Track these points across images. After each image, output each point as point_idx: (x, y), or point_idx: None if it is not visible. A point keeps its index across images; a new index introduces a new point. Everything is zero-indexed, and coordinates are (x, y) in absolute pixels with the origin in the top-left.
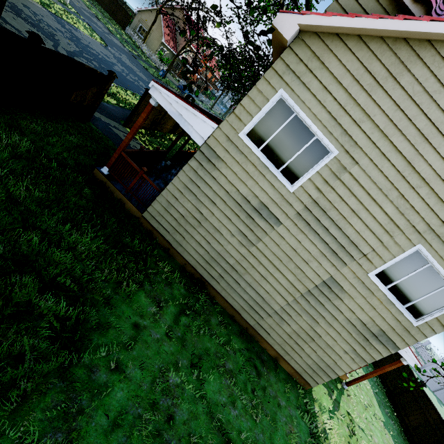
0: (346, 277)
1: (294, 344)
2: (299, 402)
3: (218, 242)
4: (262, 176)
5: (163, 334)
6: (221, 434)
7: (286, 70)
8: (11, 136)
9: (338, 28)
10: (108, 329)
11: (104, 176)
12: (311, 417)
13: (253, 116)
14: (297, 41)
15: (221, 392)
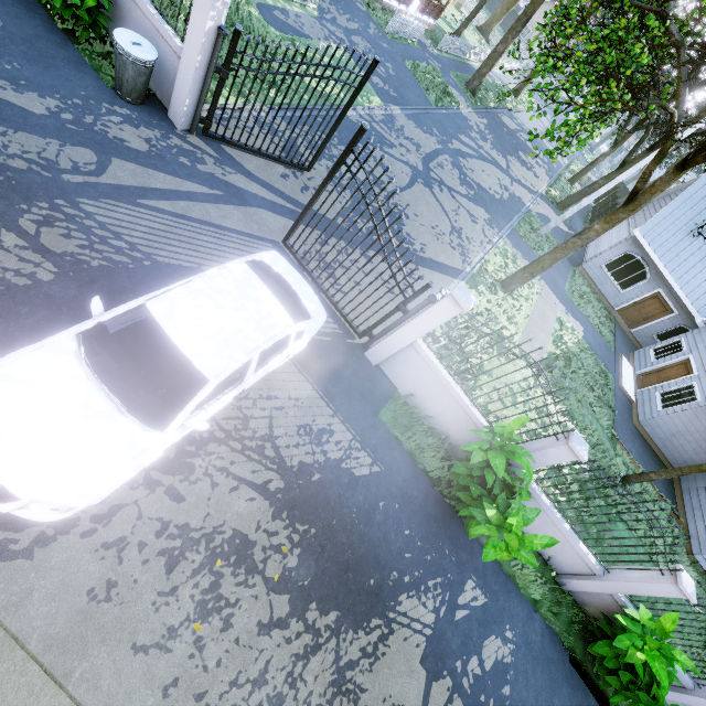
0: None
1: None
2: None
3: None
4: None
5: None
6: None
7: None
8: None
9: None
10: None
11: None
12: None
13: None
14: None
15: None
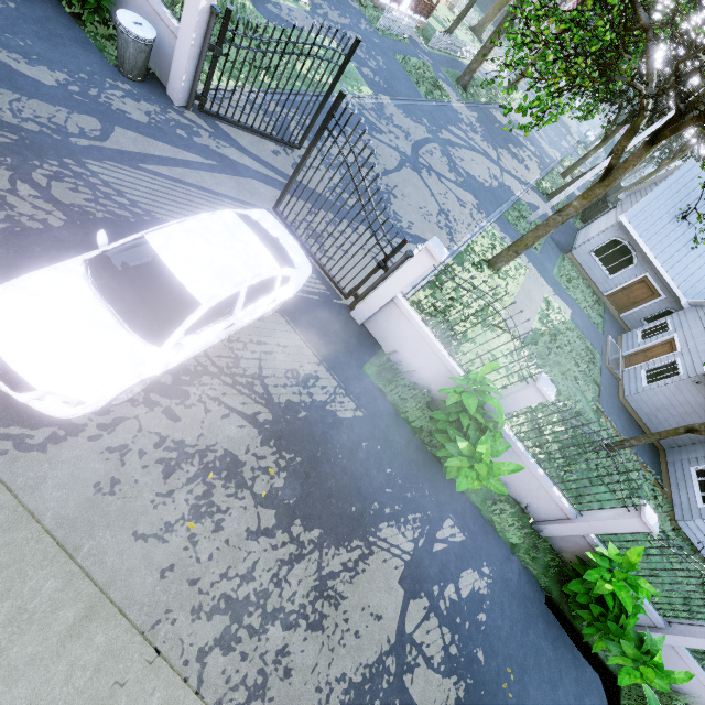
0: None
1: None
2: None
3: None
4: None
5: None
6: None
7: None
8: None
9: None
10: None
11: None
12: None
13: None
14: None
15: None
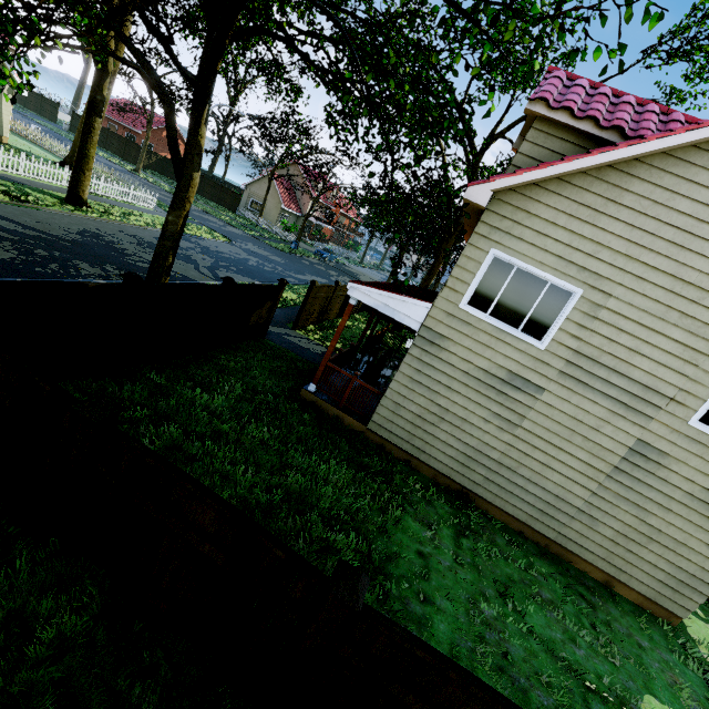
0: (660, 435)
1: (625, 553)
2: (671, 644)
3: (471, 435)
4: (501, 342)
5: (451, 560)
6: (575, 677)
7: (491, 230)
8: (224, 381)
9: (534, 180)
10: (397, 560)
11: (313, 395)
12: (700, 664)
13: (469, 284)
14: (494, 201)
15: (551, 627)
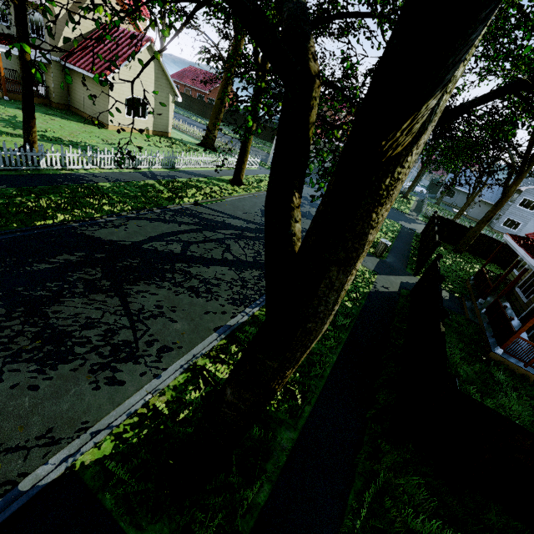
0: None
1: None
2: None
3: None
4: None
5: None
6: None
7: None
8: None
9: None
10: None
11: (501, 357)
12: None
13: None
14: None
15: None
